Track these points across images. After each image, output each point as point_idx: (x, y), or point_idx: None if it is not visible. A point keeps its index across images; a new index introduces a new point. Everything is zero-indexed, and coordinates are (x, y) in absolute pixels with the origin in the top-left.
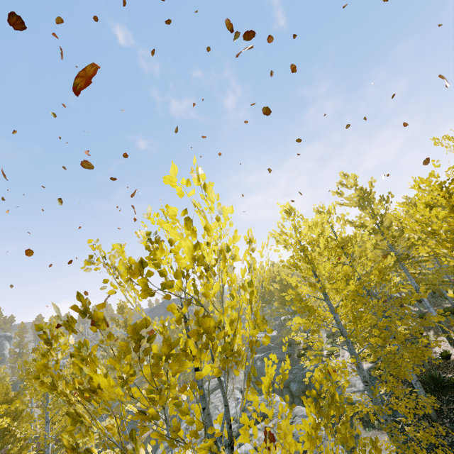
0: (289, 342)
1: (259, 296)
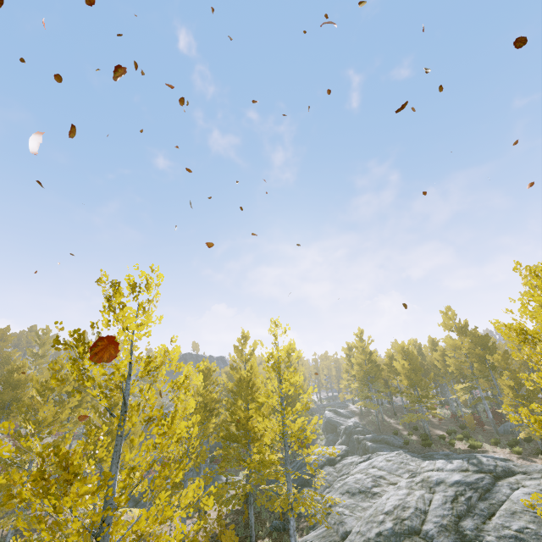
0: (395, 430)
1: (366, 372)
